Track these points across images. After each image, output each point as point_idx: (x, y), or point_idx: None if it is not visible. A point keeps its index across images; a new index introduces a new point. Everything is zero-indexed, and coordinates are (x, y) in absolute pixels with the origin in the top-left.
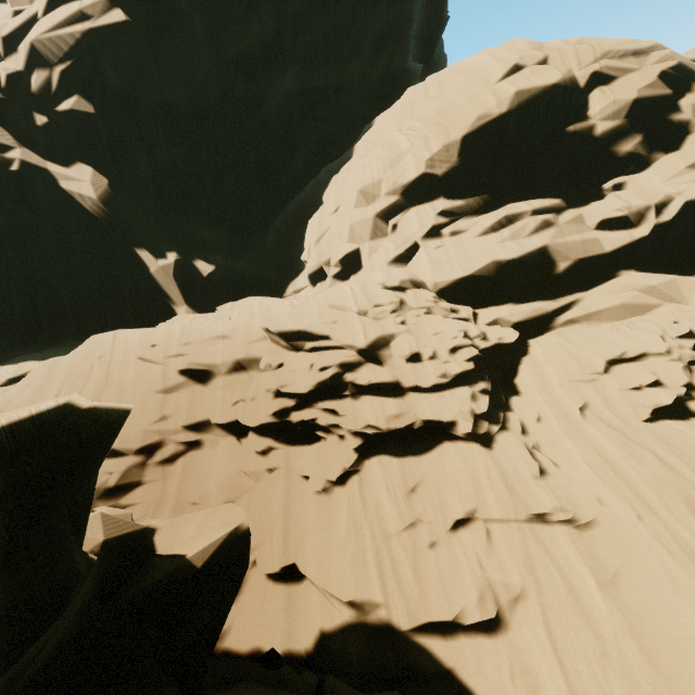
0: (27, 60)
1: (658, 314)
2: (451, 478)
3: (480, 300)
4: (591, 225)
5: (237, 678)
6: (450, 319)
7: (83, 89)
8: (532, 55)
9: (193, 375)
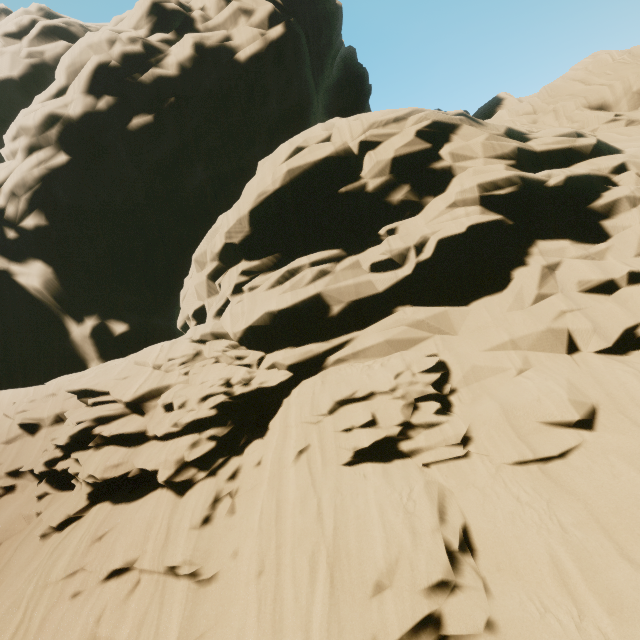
0: (5, 196)
1: (423, 347)
2: (134, 526)
3: (270, 345)
4: (366, 269)
5: None
6: (229, 367)
7: (39, 208)
8: (317, 136)
9: (28, 427)
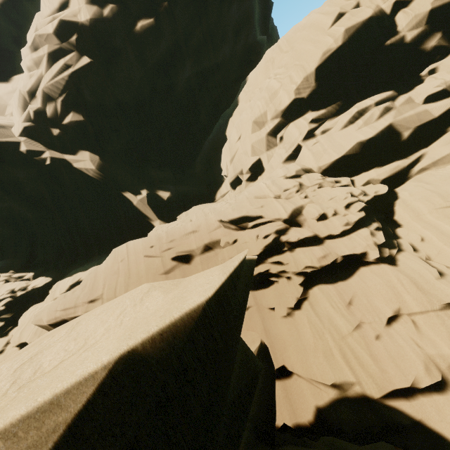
0: (42, 100)
1: None
2: (374, 290)
3: (352, 171)
4: (419, 102)
5: (277, 444)
6: (336, 188)
7: (74, 108)
8: (348, 4)
9: (180, 259)
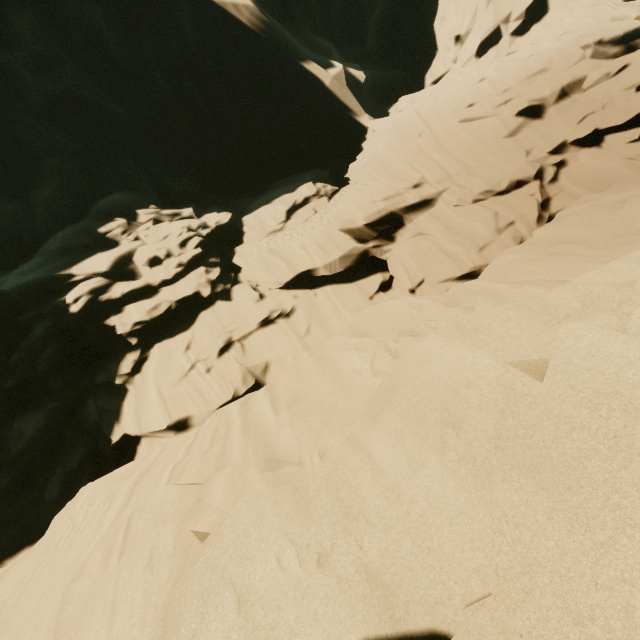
0: None
1: None
2: None
3: None
4: None
5: None
6: None
7: None
8: None
9: (528, 113)
